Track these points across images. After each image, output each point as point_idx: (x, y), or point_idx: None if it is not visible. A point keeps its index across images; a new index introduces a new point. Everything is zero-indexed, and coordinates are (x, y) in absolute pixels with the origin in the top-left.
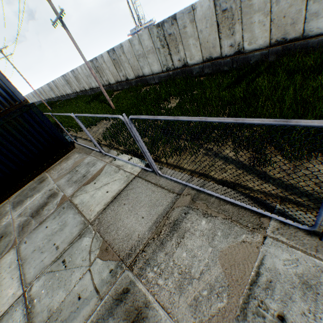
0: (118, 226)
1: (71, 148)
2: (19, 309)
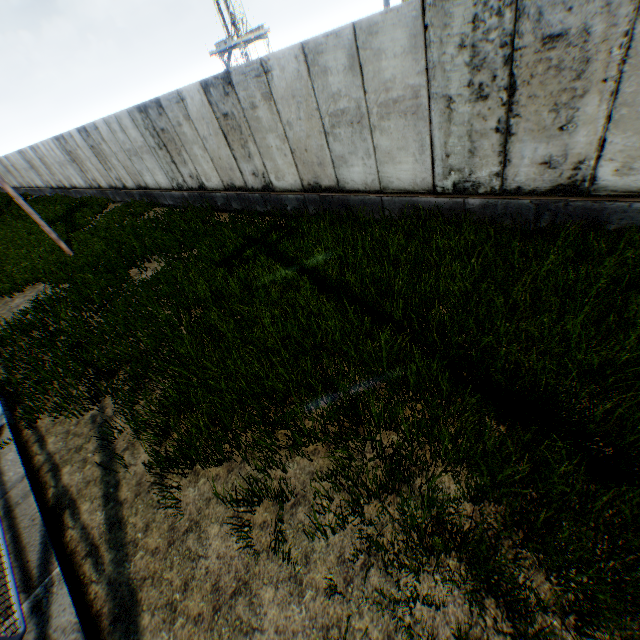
0: None
1: None
2: None
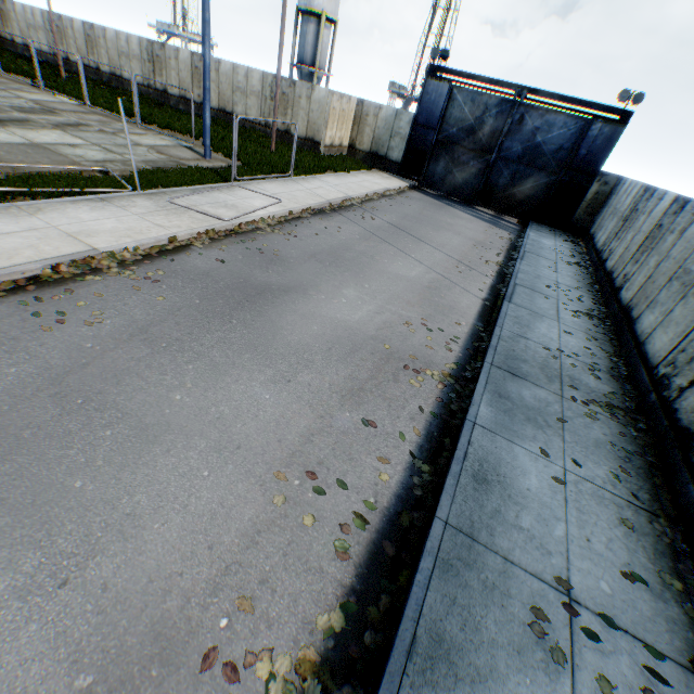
0: (50, 106)
1: None
2: None
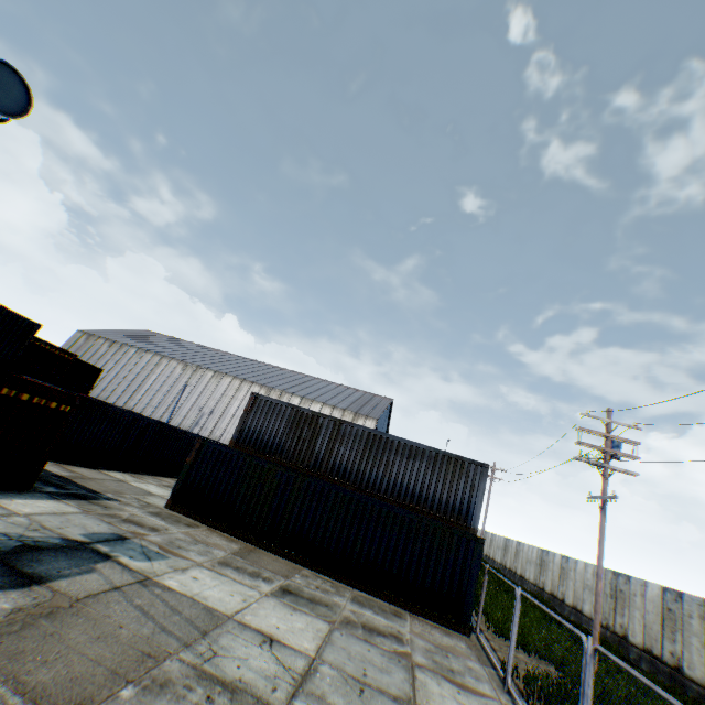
0: None
1: (465, 629)
2: (304, 660)
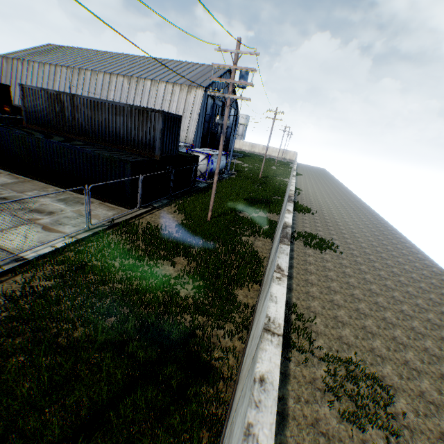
0: None
1: (128, 207)
2: None
